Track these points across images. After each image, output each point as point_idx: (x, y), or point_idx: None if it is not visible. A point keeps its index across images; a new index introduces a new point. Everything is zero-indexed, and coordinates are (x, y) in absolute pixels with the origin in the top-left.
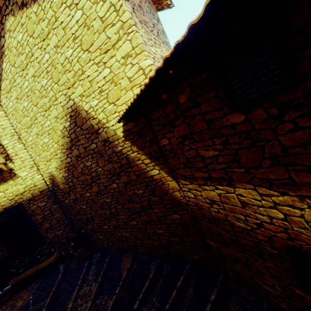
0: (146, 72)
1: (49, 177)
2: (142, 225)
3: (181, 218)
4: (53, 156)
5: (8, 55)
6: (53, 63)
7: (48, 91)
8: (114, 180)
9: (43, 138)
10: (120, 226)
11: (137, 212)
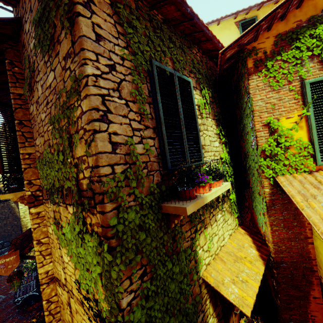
0: None
1: None
2: (3, 225)
3: (17, 223)
4: None
5: None
6: None
7: None
8: None
9: None
10: None
11: (3, 219)
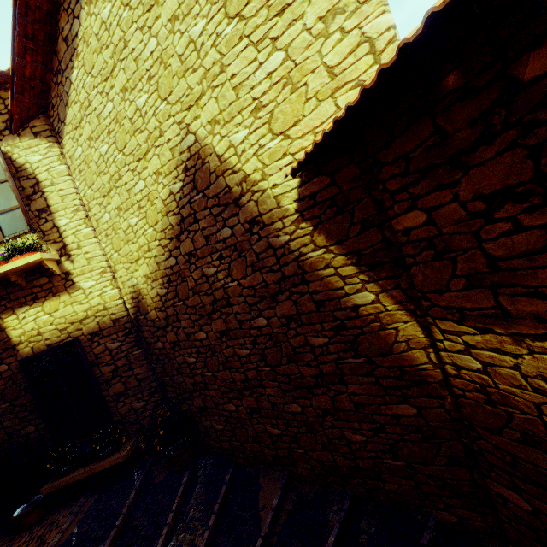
0: (377, 47)
1: (131, 294)
2: (314, 417)
3: (419, 417)
4: (143, 252)
5: (83, 52)
6: (162, 58)
7: (148, 119)
8: (263, 309)
9: (129, 216)
10: (263, 410)
11: (305, 385)
